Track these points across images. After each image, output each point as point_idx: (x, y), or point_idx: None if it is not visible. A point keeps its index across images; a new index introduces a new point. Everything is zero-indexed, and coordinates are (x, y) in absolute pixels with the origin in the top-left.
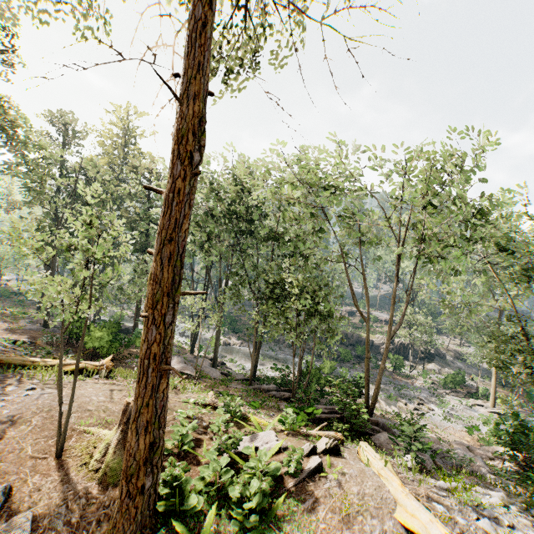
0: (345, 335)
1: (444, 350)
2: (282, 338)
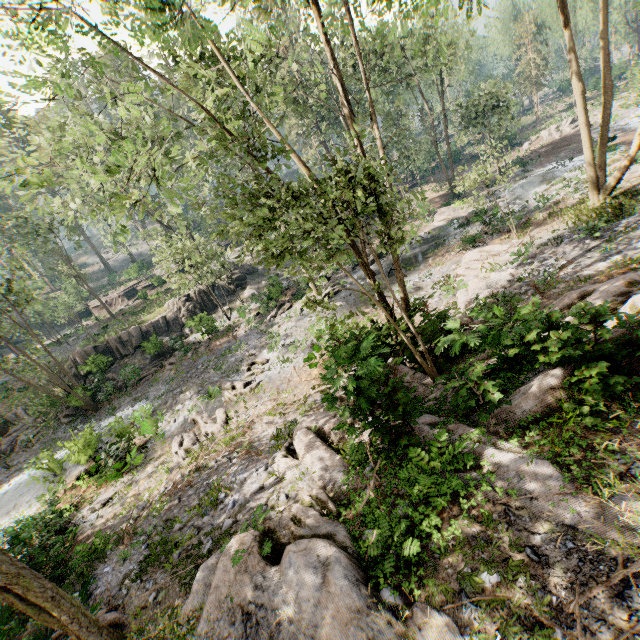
0: (117, 341)
1: (252, 260)
2: (5, 441)
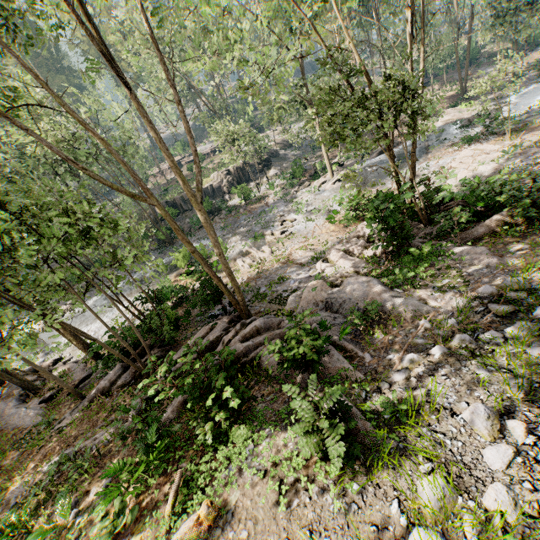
0: (181, 200)
1: (274, 146)
2: None
